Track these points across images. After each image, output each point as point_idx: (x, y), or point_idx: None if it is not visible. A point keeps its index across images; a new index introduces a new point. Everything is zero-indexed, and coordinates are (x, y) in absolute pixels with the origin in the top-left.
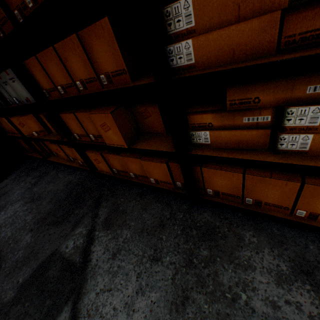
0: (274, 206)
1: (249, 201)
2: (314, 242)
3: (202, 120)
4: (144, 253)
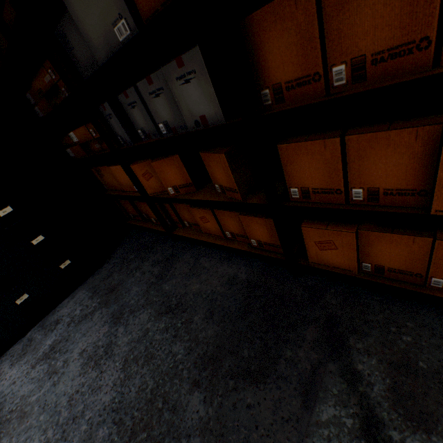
0: None
1: None
2: None
3: None
4: None
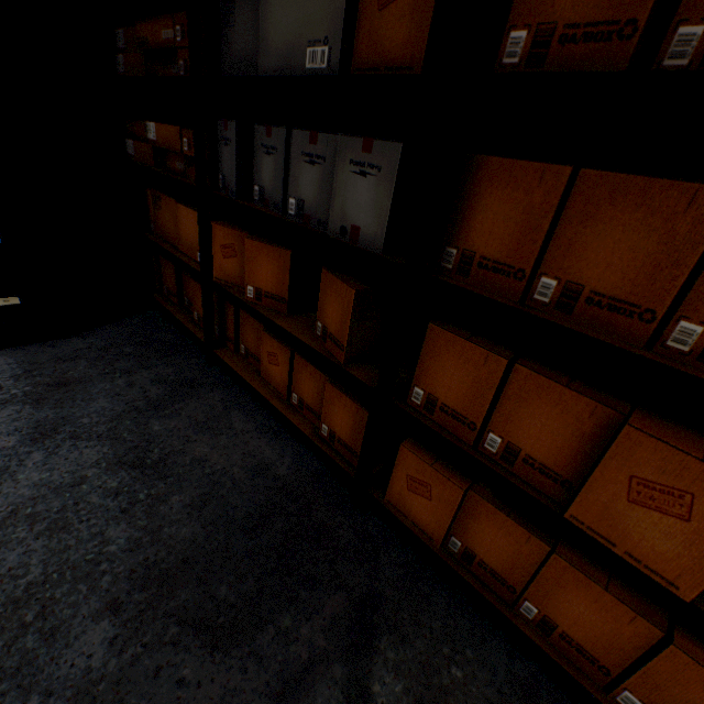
0: None
1: None
2: None
3: None
4: None
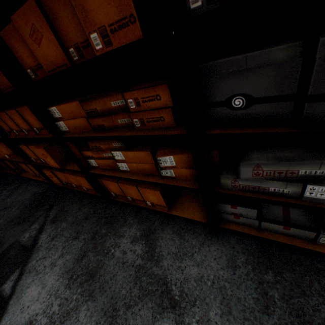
0: (139, 200)
1: (130, 198)
2: (159, 220)
3: (88, 154)
4: (70, 235)
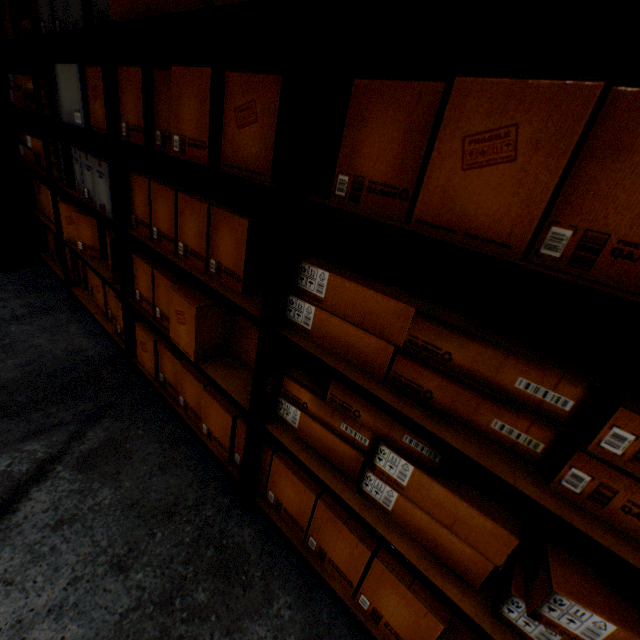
0: (338, 570)
1: (313, 544)
2: None
3: (299, 393)
4: (109, 546)
